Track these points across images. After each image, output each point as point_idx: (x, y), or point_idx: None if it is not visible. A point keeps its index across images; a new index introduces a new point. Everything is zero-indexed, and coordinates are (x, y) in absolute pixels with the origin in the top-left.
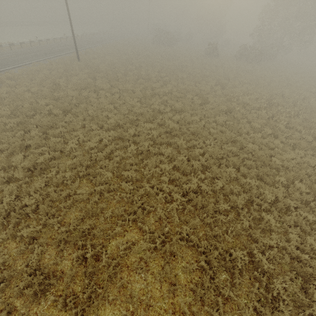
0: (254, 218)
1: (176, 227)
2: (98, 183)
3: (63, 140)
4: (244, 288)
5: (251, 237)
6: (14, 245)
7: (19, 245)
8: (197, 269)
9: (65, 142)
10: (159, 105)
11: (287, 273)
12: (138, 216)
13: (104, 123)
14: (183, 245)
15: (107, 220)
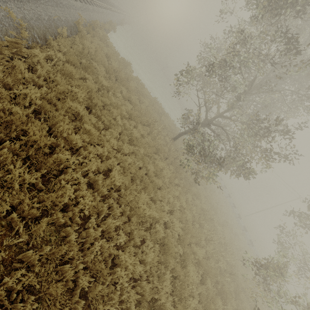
0: None
1: None
2: None
3: None
4: None
5: None
6: None
7: None
8: None
9: None
10: None
11: None
12: None
13: None
14: None
15: None
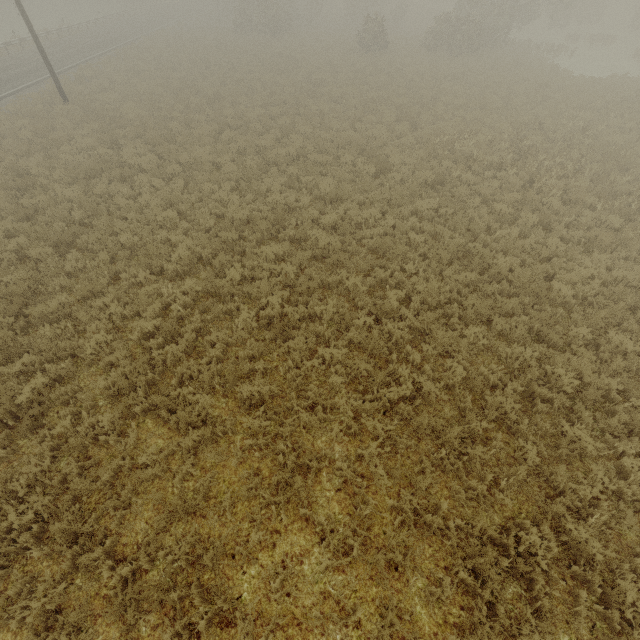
0: (542, 433)
1: (388, 500)
2: (185, 424)
3: (73, 324)
4: (556, 606)
5: (547, 481)
6: (7, 639)
7: (22, 637)
8: (452, 587)
9: (80, 329)
10: (283, 191)
11: (635, 551)
12: (295, 490)
13: (165, 261)
14: (409, 535)
15: (225, 514)
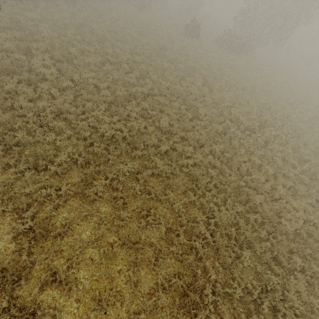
0: None
1: None
2: None
3: None
4: None
5: None
6: None
7: None
8: None
9: None
10: (137, 118)
11: None
12: None
13: (49, 163)
14: None
15: None
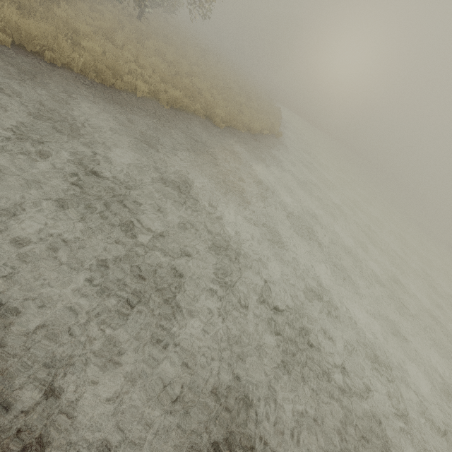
0: None
1: None
2: None
3: None
4: None
5: None
6: None
7: None
8: None
9: None
10: None
11: None
12: None
13: None
14: None
15: None
